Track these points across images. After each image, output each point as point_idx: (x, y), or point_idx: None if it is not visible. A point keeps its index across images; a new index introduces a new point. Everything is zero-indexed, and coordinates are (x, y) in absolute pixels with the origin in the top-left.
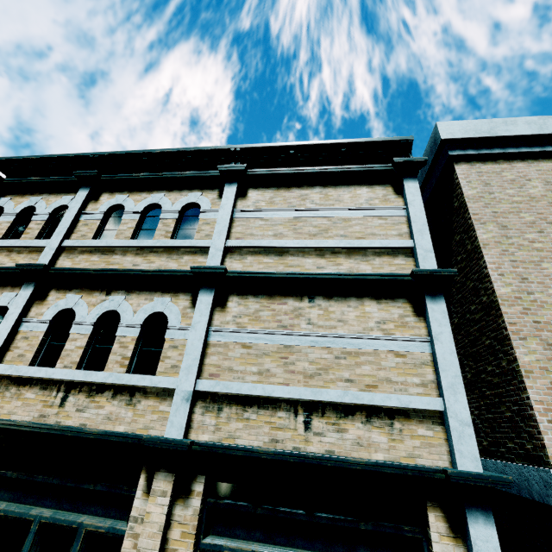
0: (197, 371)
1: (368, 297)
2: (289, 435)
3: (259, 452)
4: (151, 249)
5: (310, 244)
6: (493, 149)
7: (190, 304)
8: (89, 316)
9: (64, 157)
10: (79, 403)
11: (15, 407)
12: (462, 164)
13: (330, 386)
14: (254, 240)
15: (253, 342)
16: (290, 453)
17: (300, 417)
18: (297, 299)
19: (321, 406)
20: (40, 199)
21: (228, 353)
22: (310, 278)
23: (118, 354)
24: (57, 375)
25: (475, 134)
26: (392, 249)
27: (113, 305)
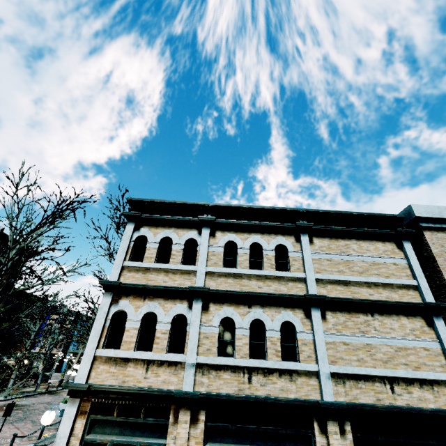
0: (327, 360)
1: (401, 314)
2: (385, 396)
3: (378, 407)
4: (266, 276)
5: (363, 280)
6: (442, 224)
7: (304, 316)
8: (243, 322)
9: (185, 203)
10: (260, 380)
11: (219, 384)
12: (427, 231)
13: (397, 368)
14: (330, 275)
15: (349, 342)
16: (394, 407)
17: (387, 386)
18: (365, 315)
19: (396, 379)
20: (172, 232)
21: (337, 348)
22: (371, 303)
23: (272, 349)
24: (241, 363)
25: (432, 215)
26: (406, 285)
27: (257, 316)
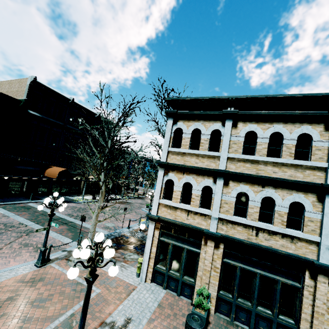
0: None
1: None
2: None
3: None
4: (282, 163)
5: None
6: None
7: (316, 200)
8: (256, 197)
9: (211, 98)
10: (265, 237)
11: (234, 232)
12: None
13: None
14: None
15: None
16: None
17: None
18: None
19: None
20: (200, 124)
21: None
22: None
23: (279, 219)
24: (251, 224)
25: None
26: None
27: (269, 194)
